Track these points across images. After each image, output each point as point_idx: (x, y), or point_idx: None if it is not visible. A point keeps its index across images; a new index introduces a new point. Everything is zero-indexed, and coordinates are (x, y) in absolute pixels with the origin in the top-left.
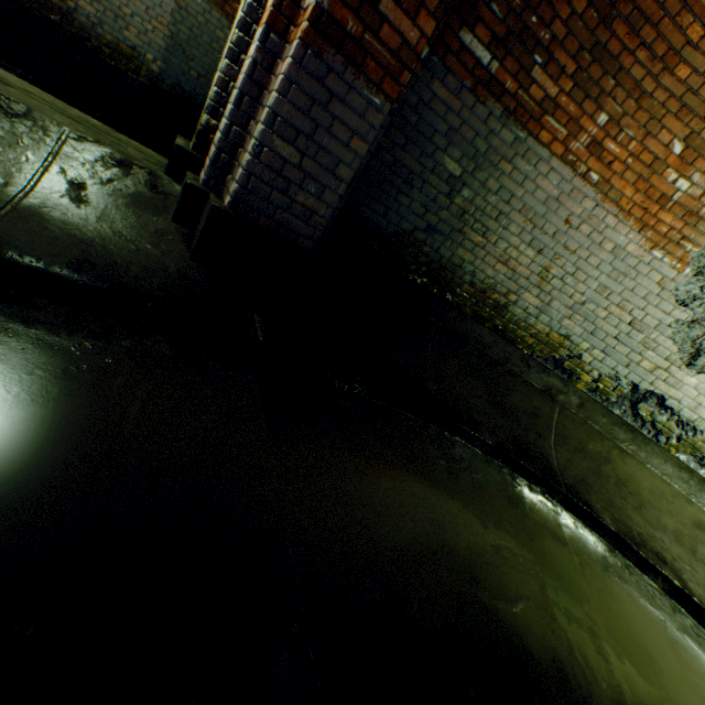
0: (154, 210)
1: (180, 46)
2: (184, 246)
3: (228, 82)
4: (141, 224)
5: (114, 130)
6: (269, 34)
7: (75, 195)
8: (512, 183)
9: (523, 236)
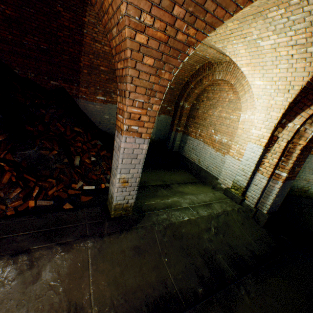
0: (248, 218)
1: (158, 129)
2: (257, 224)
3: (248, 181)
4: (251, 224)
5: (212, 193)
6: (268, 179)
7: (244, 227)
8: (304, 164)
9: (309, 173)
